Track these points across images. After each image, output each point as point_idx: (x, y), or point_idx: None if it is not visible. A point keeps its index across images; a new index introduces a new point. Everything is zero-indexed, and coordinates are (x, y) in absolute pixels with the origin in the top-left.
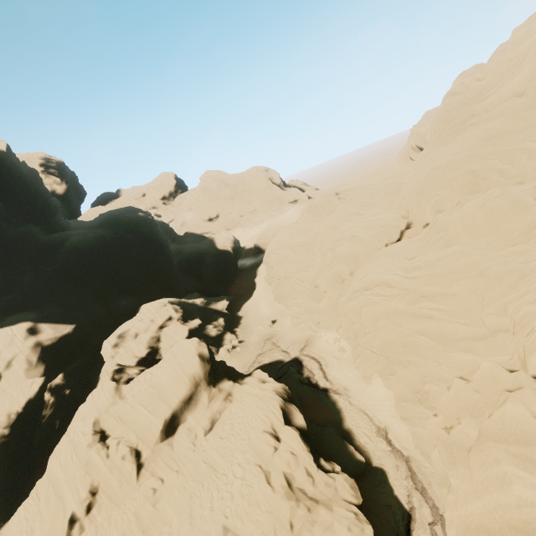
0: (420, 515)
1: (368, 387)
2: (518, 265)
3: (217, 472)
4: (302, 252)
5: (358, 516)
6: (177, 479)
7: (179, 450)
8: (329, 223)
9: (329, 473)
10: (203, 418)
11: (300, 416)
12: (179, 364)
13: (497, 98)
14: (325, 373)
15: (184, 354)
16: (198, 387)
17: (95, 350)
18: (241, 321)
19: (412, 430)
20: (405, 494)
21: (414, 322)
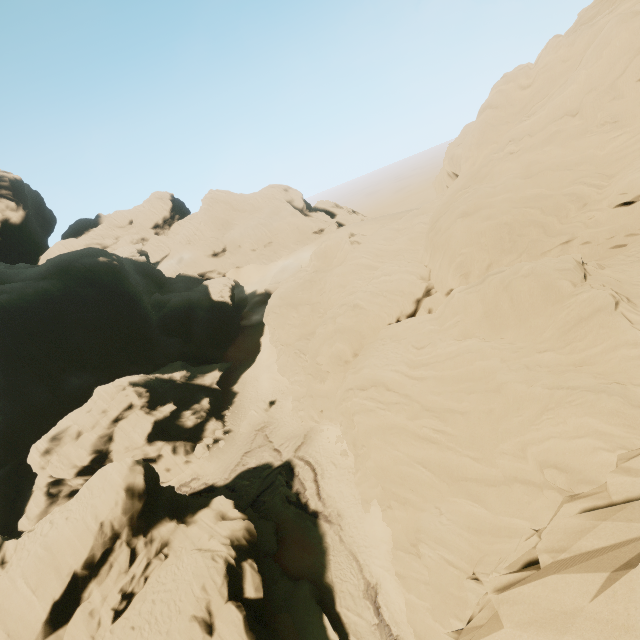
0: None
1: (366, 517)
2: (542, 391)
3: None
4: (307, 313)
5: None
6: None
7: None
8: (336, 278)
9: None
10: (117, 591)
11: (256, 580)
12: (93, 507)
13: (545, 116)
14: (319, 487)
15: (104, 489)
16: (116, 541)
17: (29, 451)
18: (235, 399)
19: (407, 595)
20: None
21: (414, 444)
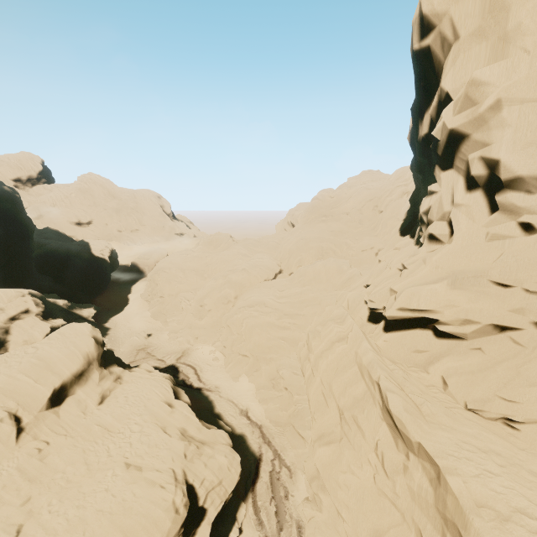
0: (266, 457)
1: (236, 384)
2: None
3: (112, 432)
4: (193, 276)
5: (231, 450)
6: (65, 440)
7: (68, 418)
8: (223, 256)
9: (211, 429)
10: (95, 392)
11: (186, 396)
12: (72, 342)
13: (338, 211)
14: (199, 376)
15: (78, 334)
16: (90, 365)
17: None
18: (109, 332)
19: (266, 407)
20: (258, 447)
21: (278, 331)
